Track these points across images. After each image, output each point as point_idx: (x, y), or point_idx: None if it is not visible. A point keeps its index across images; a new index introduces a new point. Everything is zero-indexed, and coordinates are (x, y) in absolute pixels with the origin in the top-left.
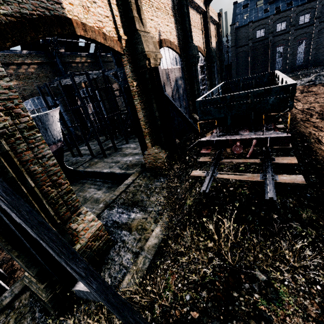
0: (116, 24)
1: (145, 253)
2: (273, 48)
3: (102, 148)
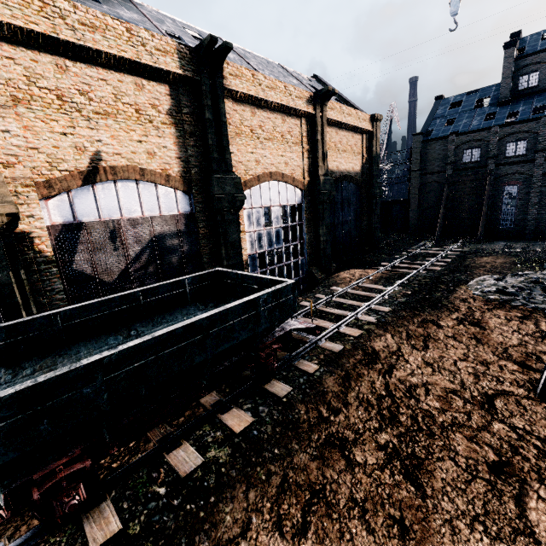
0: None
1: None
2: (496, 185)
3: None
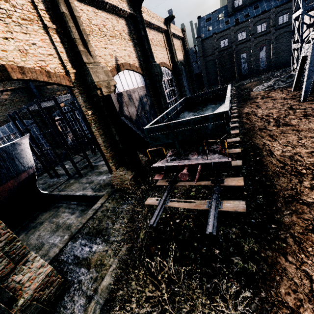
0: (62, 59)
1: (97, 297)
2: (237, 55)
3: (77, 168)
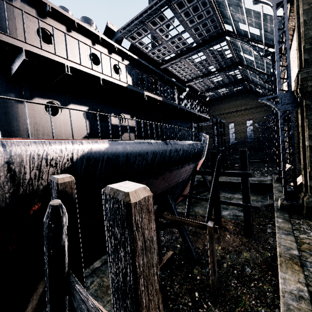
0: None
1: None
2: None
3: None
